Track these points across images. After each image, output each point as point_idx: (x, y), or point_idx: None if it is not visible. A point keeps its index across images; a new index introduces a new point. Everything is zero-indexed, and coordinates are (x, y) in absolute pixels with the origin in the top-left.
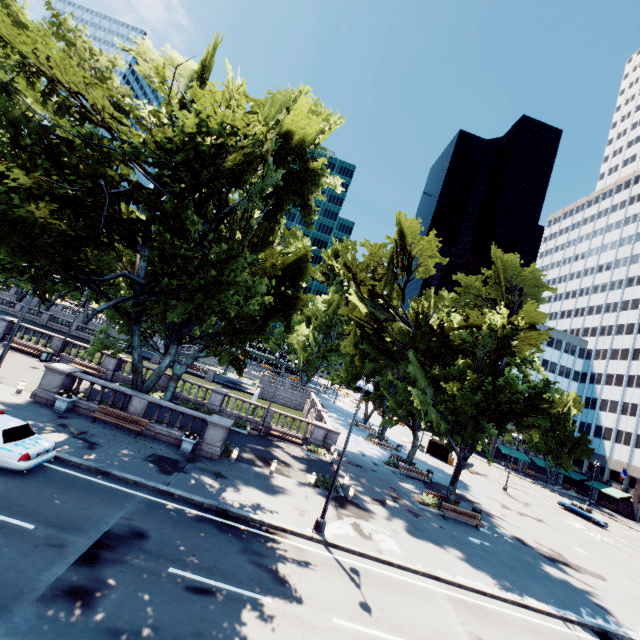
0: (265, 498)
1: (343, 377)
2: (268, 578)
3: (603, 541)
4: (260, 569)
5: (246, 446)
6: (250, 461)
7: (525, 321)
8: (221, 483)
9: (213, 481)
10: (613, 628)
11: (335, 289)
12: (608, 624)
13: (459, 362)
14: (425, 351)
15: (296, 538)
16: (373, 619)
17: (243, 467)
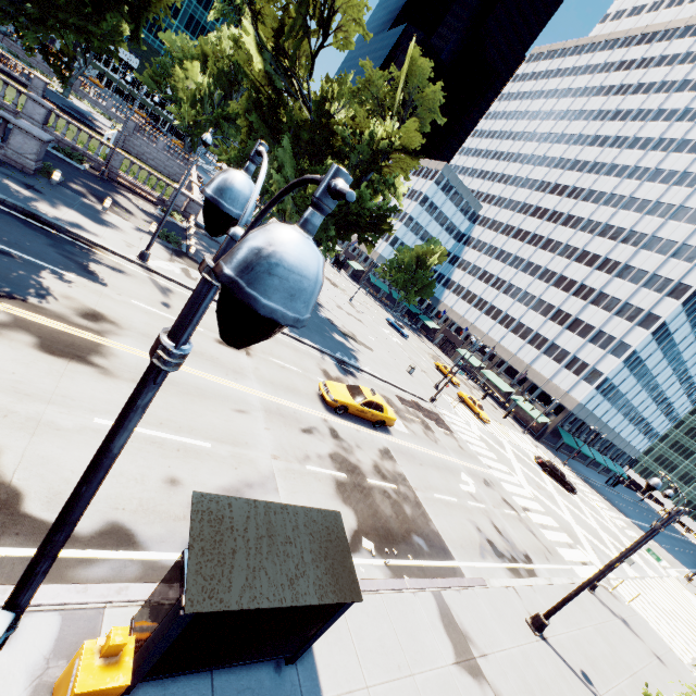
0: (90, 223)
1: (232, 155)
2: (76, 267)
3: (396, 342)
4: (69, 260)
5: (78, 180)
6: (80, 193)
7: (402, 143)
8: (33, 195)
9: (22, 189)
10: (351, 362)
11: (221, 9)
12: (349, 361)
13: (328, 162)
14: (309, 143)
15: (117, 258)
16: (169, 311)
17: (68, 193)
